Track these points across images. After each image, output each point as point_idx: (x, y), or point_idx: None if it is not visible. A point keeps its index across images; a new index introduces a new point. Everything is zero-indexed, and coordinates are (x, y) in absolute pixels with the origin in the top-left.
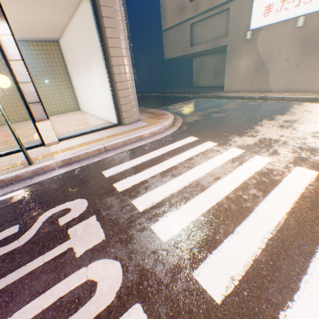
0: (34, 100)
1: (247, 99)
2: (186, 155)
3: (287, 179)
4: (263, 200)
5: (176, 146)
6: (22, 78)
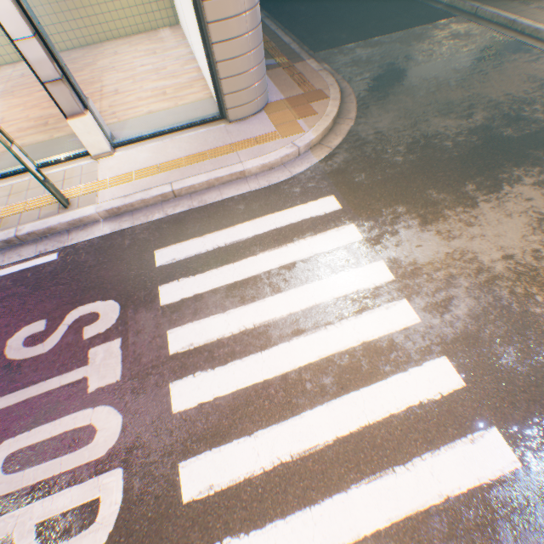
0: (50, 76)
1: None
2: (290, 253)
3: (400, 378)
4: (327, 403)
5: (289, 221)
6: (14, 29)
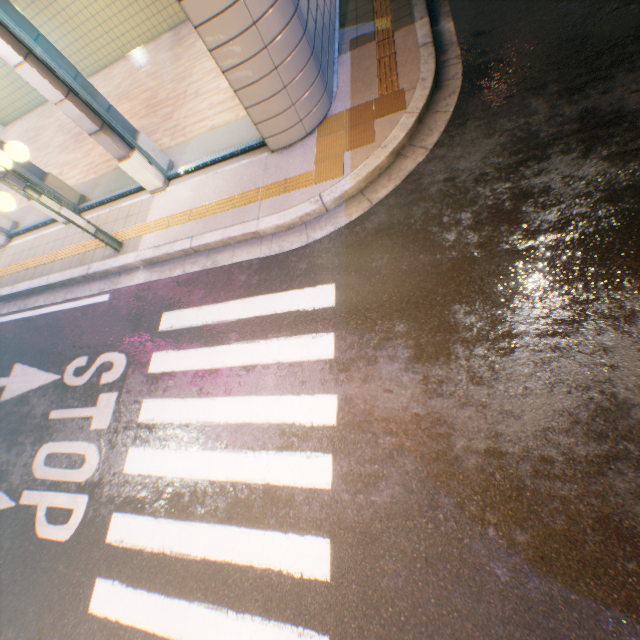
0: (91, 129)
1: None
2: (258, 353)
3: (277, 537)
4: (213, 524)
5: (275, 310)
6: (51, 96)
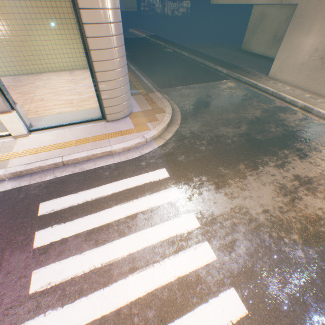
0: None
1: (287, 102)
2: (134, 206)
3: (203, 308)
4: None
5: (136, 184)
6: None
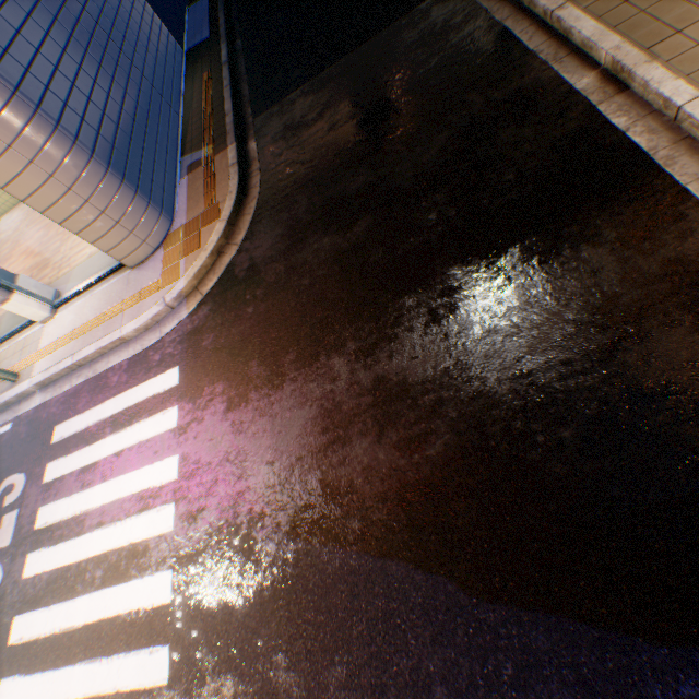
0: None
1: (576, 52)
2: (126, 438)
3: (137, 583)
4: (92, 593)
5: (138, 399)
6: None
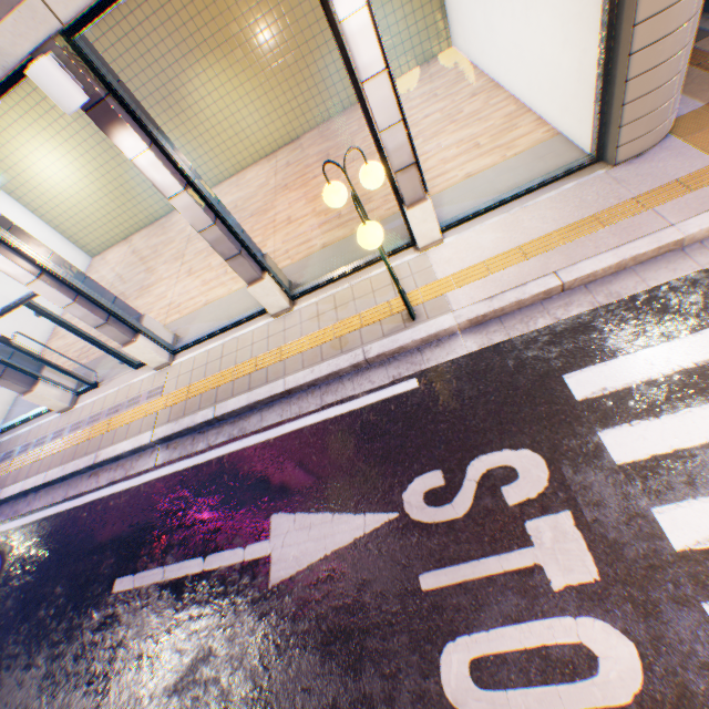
0: (403, 163)
1: None
2: None
3: None
4: None
5: None
6: (383, 119)
